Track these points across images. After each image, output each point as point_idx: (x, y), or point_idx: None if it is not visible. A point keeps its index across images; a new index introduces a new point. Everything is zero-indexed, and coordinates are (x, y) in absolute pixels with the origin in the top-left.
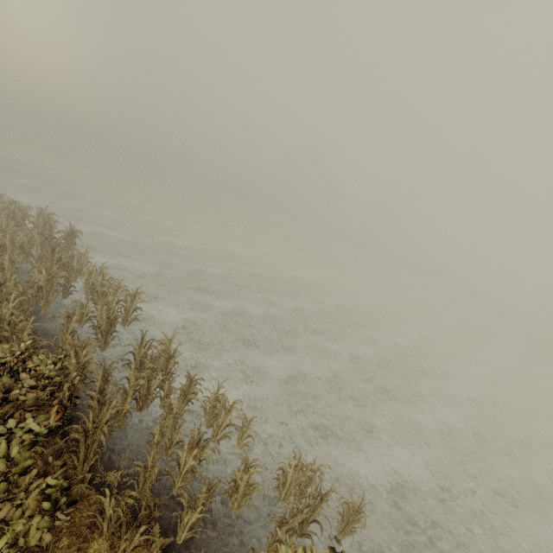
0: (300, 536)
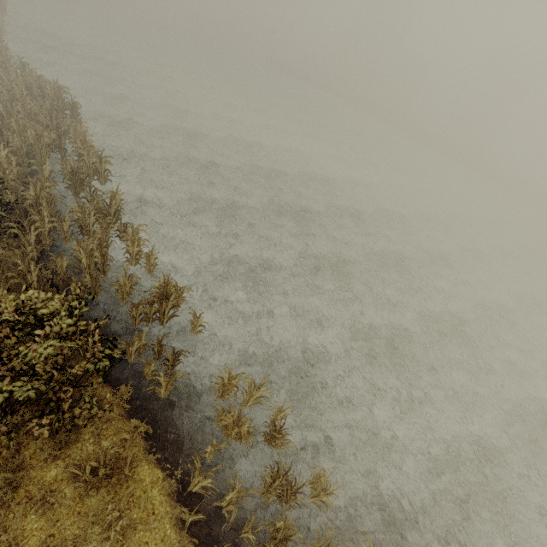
0: (162, 324)
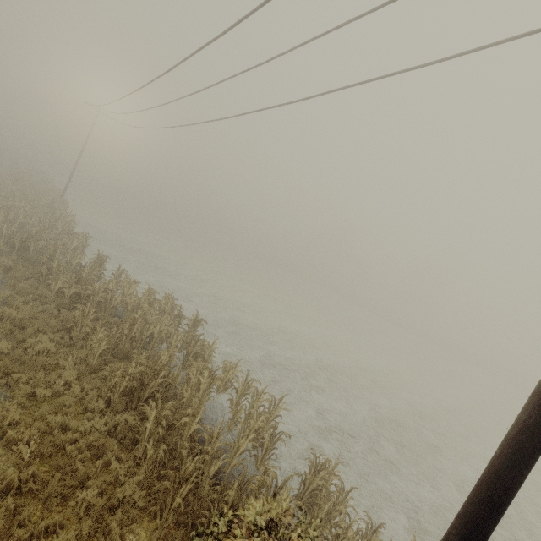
0: None
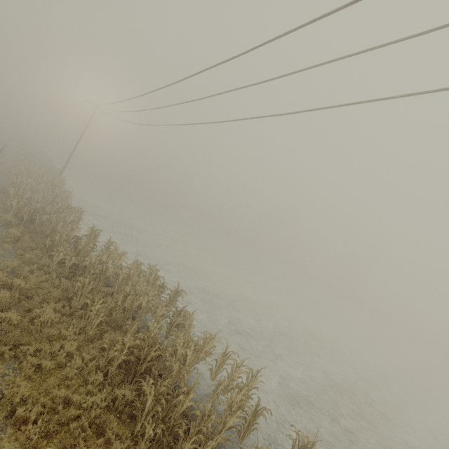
0: None
